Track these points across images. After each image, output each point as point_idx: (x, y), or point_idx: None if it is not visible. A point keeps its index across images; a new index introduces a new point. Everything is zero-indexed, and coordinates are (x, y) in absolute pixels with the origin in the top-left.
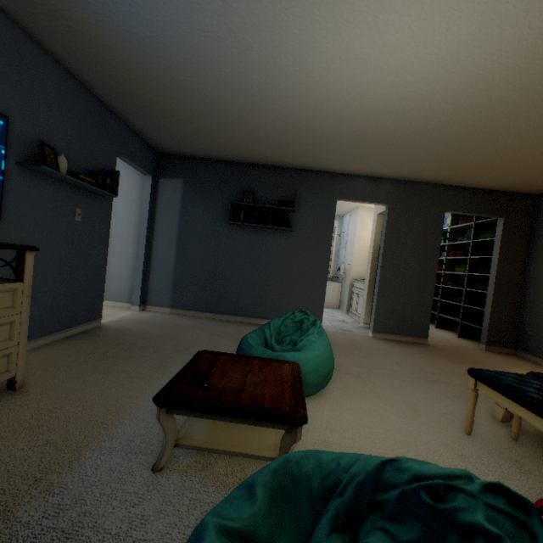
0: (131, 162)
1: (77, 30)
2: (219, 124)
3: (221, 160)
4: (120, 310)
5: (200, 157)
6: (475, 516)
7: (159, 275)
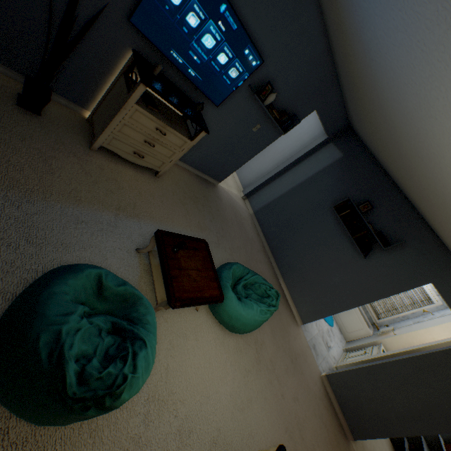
0: (321, 120)
1: (343, 30)
2: (391, 144)
3: (382, 167)
4: (235, 187)
5: (371, 152)
6: (111, 368)
7: (268, 192)
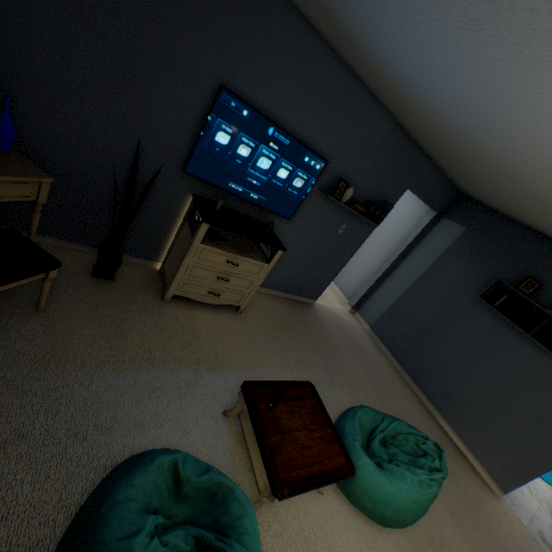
0: (419, 197)
1: (406, 105)
2: (527, 198)
3: (529, 227)
4: (338, 300)
5: (504, 213)
6: None
7: (381, 296)
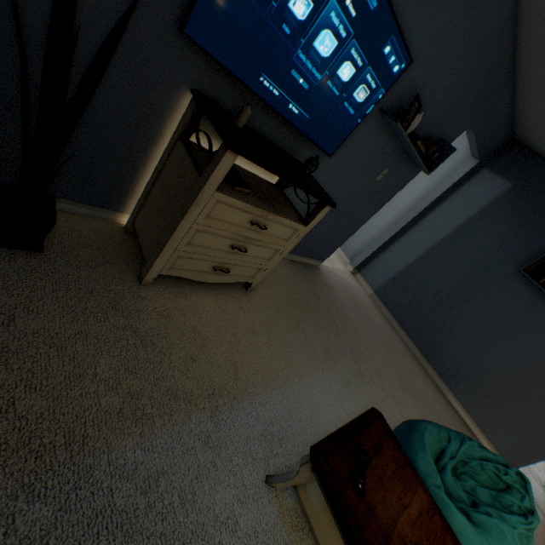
0: (474, 139)
1: None
2: None
3: None
4: (338, 258)
5: None
6: None
7: (391, 258)
